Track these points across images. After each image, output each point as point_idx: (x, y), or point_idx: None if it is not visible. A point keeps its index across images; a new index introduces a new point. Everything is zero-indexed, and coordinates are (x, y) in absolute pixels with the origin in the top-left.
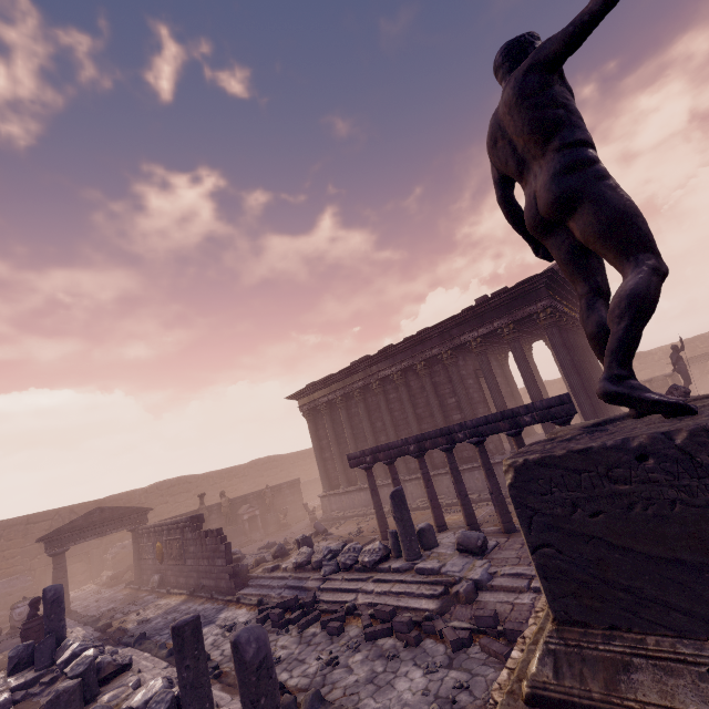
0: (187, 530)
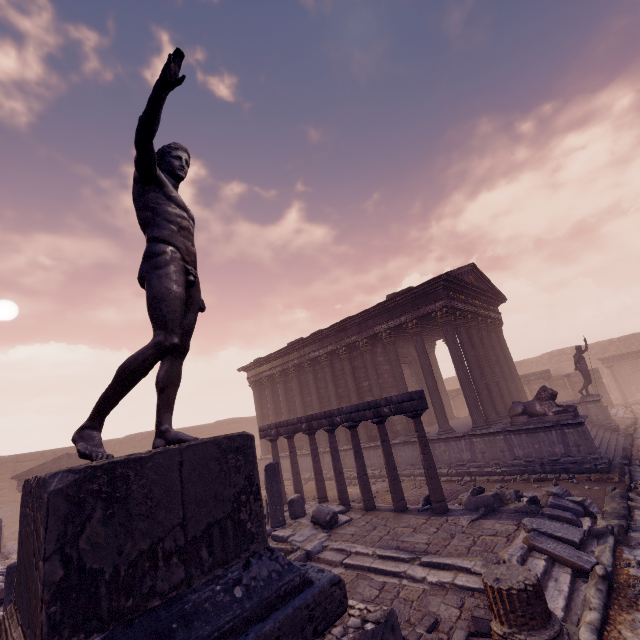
0: None
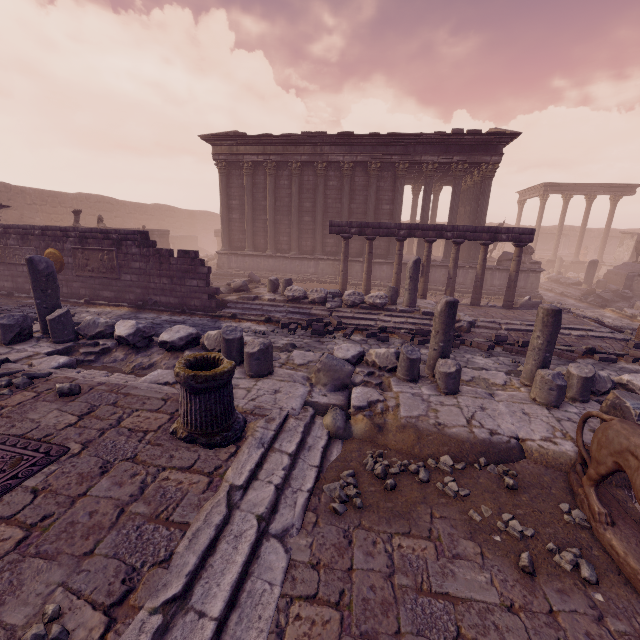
0: (130, 243)
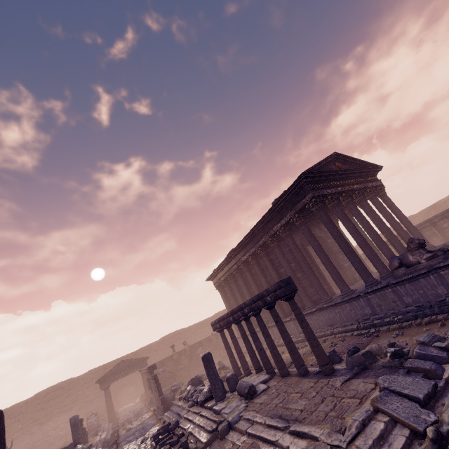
0: (149, 374)
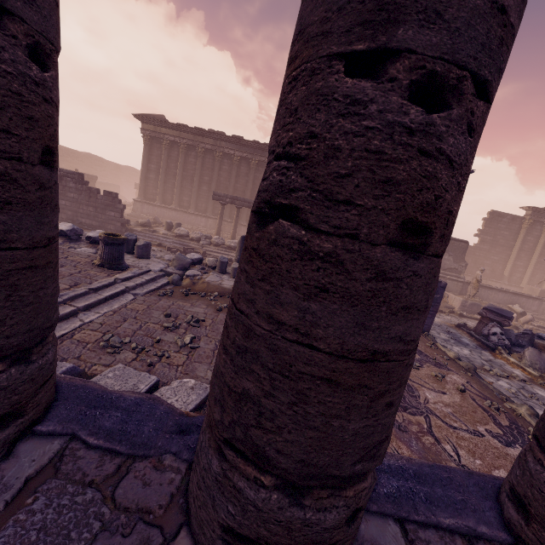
0: (69, 180)
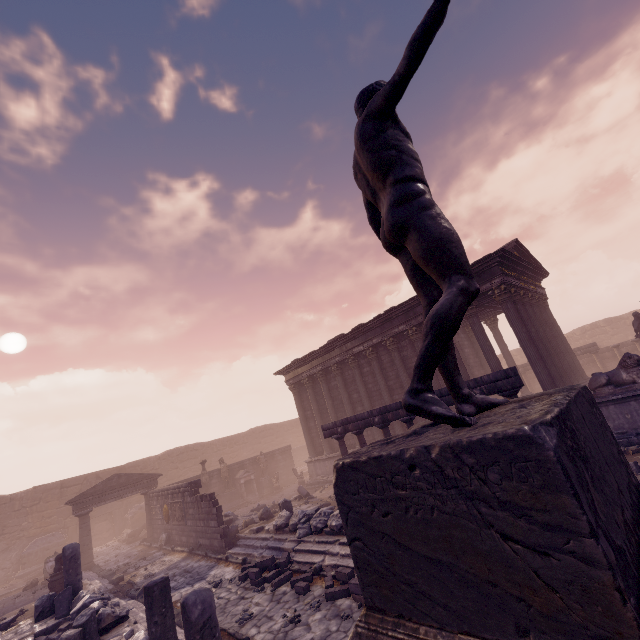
0: (187, 494)
